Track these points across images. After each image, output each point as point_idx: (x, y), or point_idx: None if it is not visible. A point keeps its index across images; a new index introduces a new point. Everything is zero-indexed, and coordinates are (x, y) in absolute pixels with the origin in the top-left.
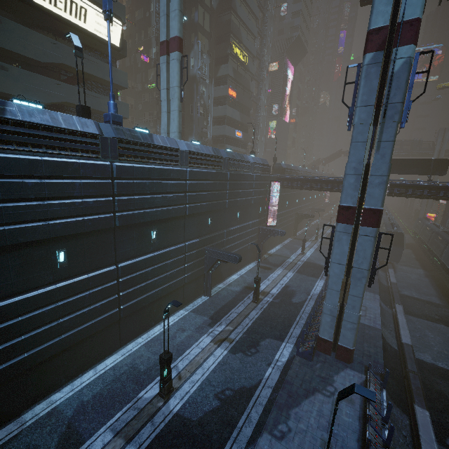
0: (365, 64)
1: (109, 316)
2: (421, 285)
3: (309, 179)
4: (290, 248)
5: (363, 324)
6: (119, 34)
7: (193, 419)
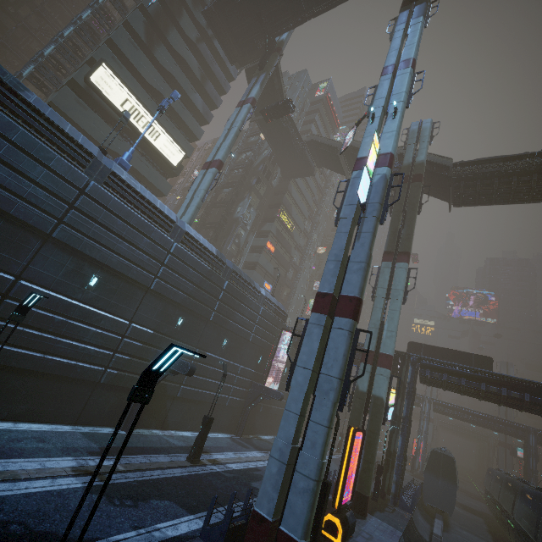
0: (352, 178)
1: None
2: None
3: None
4: None
5: None
6: (180, 159)
7: None
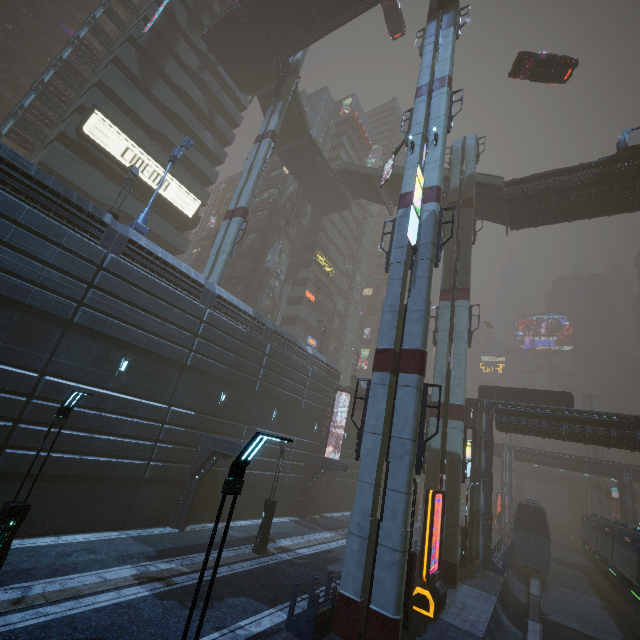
0: (398, 217)
1: None
2: (593, 616)
3: None
4: None
5: (449, 623)
6: (195, 209)
7: None
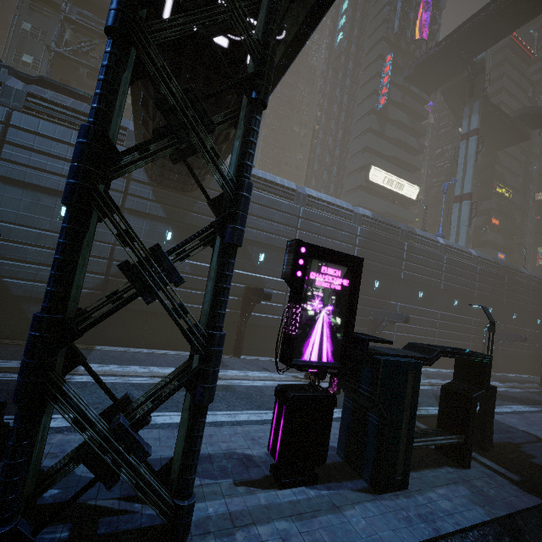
0: None
1: (431, 340)
2: None
3: None
4: None
5: None
6: (417, 193)
7: (507, 395)
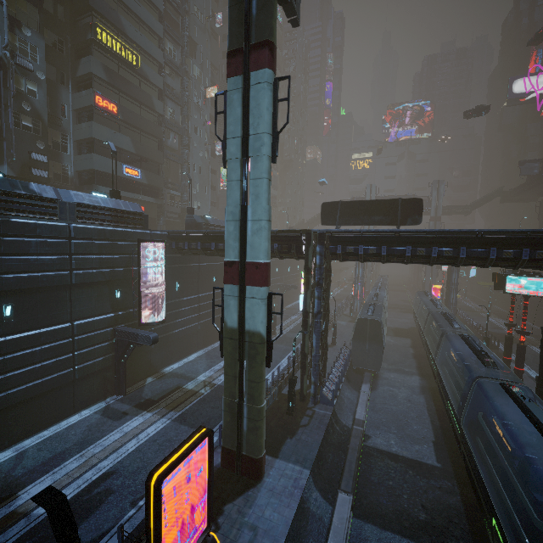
0: None
1: None
2: (411, 414)
3: (211, 236)
4: (216, 355)
5: None
6: None
7: None
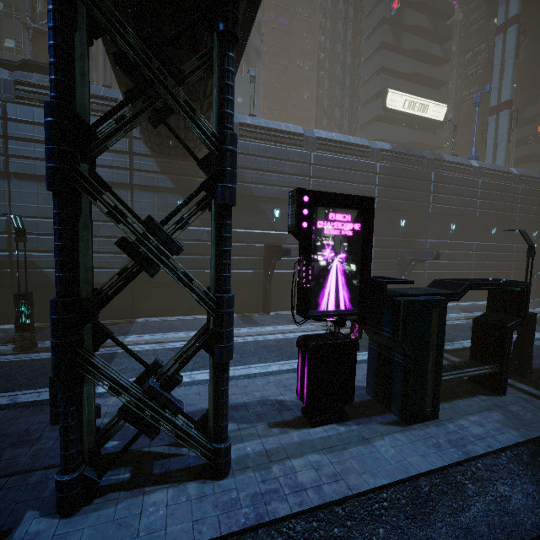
0: None
1: (466, 274)
2: None
3: None
4: None
5: None
6: (444, 113)
7: None
